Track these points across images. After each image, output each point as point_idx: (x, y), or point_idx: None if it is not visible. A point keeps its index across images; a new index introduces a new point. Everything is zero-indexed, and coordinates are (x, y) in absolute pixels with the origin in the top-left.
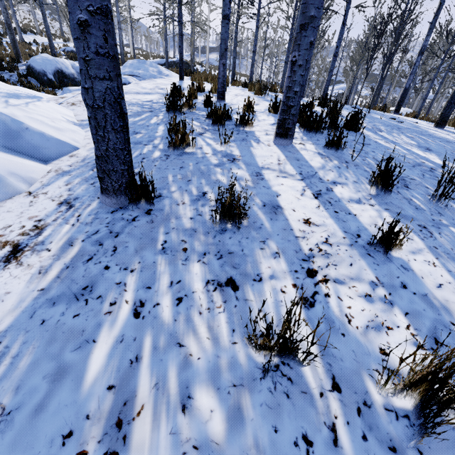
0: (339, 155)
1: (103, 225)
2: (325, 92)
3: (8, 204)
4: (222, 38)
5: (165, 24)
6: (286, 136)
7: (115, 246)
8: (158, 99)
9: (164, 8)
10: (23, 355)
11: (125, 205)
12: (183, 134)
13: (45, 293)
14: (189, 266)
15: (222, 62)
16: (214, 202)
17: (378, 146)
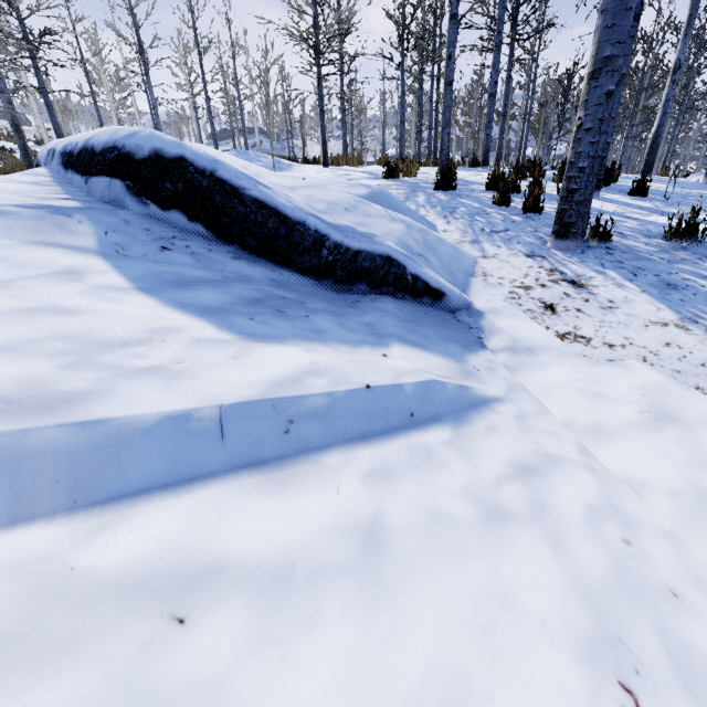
0: (648, 198)
1: (595, 260)
2: (499, 157)
3: (486, 265)
4: (446, 105)
5: (208, 103)
6: (597, 188)
7: (634, 266)
8: (379, 182)
9: (204, 82)
10: (706, 312)
11: (583, 248)
12: (535, 194)
13: (650, 292)
14: (705, 265)
15: (447, 132)
16: (640, 236)
17: (656, 190)
